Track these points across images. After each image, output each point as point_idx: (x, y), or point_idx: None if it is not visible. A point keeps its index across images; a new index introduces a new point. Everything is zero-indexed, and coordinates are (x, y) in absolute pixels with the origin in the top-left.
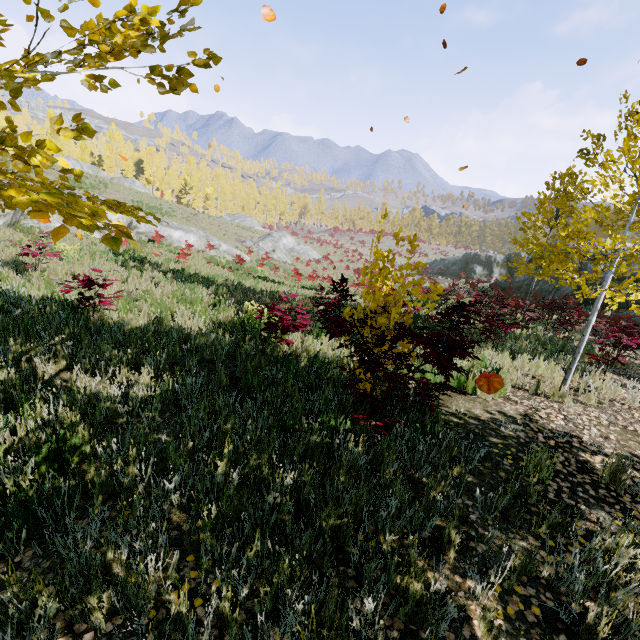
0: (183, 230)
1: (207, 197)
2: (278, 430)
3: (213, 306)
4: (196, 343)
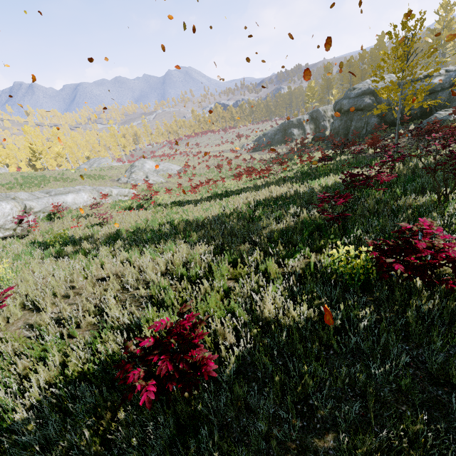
0: (72, 192)
1: (59, 155)
2: None
3: (230, 263)
4: (401, 360)
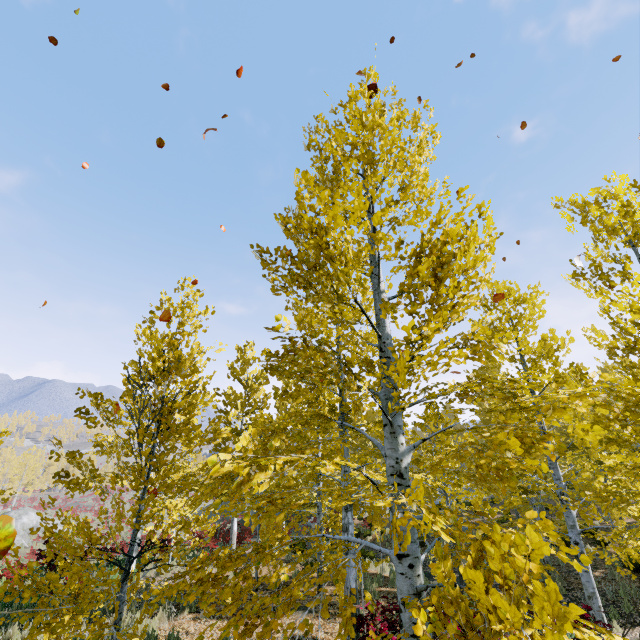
0: None
1: None
2: (4, 607)
3: None
4: None
